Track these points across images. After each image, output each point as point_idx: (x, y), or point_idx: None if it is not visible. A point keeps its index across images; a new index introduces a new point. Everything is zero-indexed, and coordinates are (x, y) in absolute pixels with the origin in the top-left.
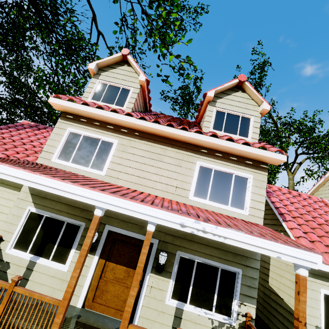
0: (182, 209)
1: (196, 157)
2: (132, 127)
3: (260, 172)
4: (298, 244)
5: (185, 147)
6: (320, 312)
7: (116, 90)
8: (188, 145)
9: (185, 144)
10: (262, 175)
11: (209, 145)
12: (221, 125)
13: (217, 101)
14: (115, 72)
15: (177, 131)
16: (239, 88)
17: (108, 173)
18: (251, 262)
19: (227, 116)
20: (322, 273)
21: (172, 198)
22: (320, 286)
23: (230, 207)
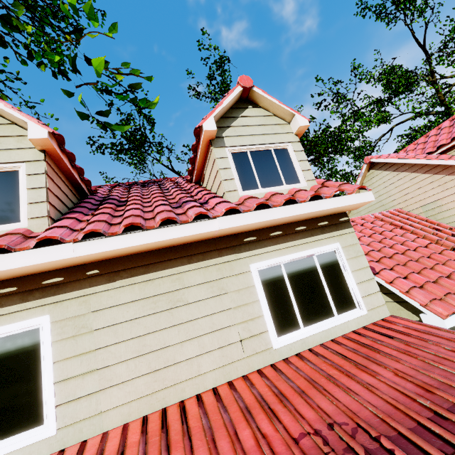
0: (325, 438)
1: (243, 257)
2: (72, 263)
3: (344, 231)
4: None
5: (215, 248)
6: None
7: None
8: (218, 241)
9: (211, 242)
10: (349, 235)
11: (257, 225)
12: (251, 177)
13: (224, 136)
14: None
15: (188, 229)
16: (246, 102)
17: (64, 419)
18: None
19: (254, 158)
20: None
21: (245, 370)
22: None
23: (339, 316)
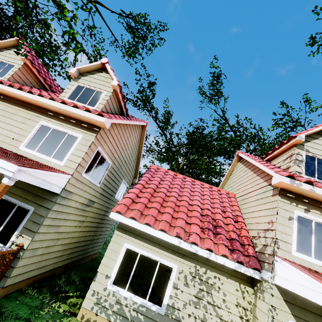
0: None
1: (42, 117)
2: None
3: (90, 133)
4: (17, 162)
5: (37, 109)
6: (115, 263)
7: (4, 65)
8: (40, 108)
9: (38, 107)
10: (92, 136)
11: (51, 107)
12: (76, 96)
13: (81, 78)
14: (9, 52)
15: (24, 93)
16: (105, 70)
17: None
18: (46, 203)
19: (85, 90)
20: (132, 229)
21: (5, 147)
22: (126, 240)
23: (51, 158)
